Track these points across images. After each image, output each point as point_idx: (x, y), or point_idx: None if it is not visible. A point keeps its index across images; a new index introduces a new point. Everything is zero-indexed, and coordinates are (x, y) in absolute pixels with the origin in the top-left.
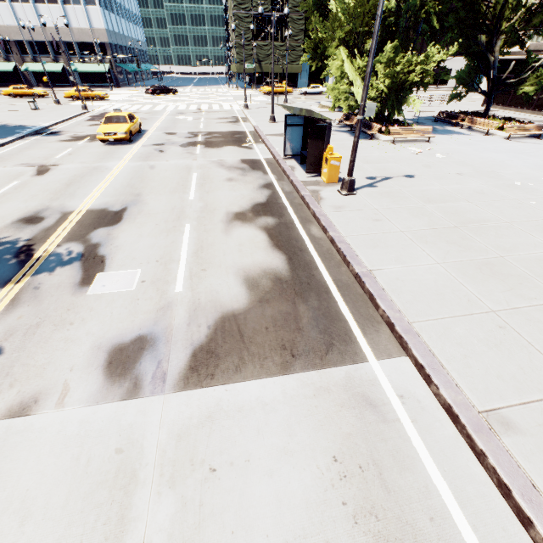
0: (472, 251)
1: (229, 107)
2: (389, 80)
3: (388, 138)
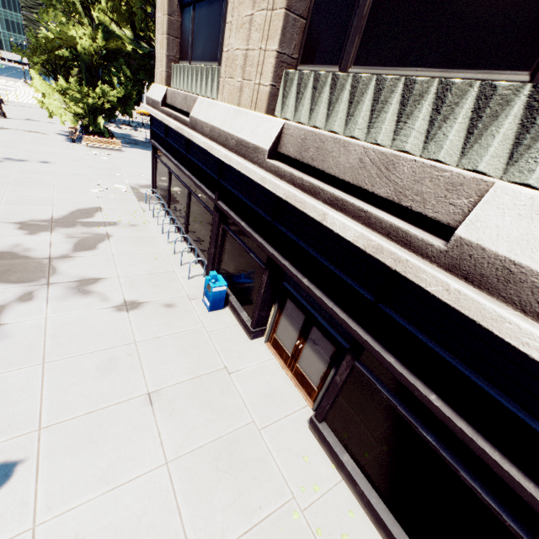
0: None
1: None
2: (79, 102)
3: (87, 144)
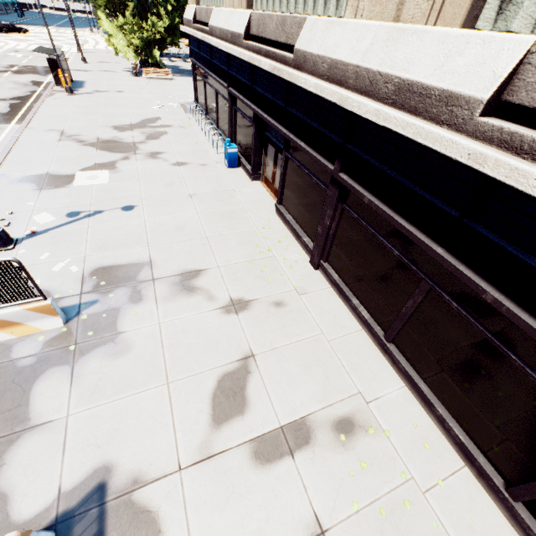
0: (92, 110)
1: (67, 49)
2: (136, 37)
3: (146, 76)
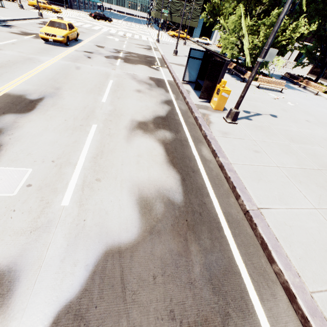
0: None
1: (146, 38)
2: (265, 40)
3: (254, 83)
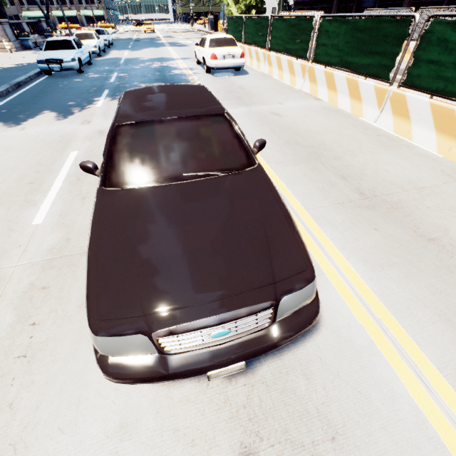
0: None
1: (183, 28)
2: (243, 5)
3: None
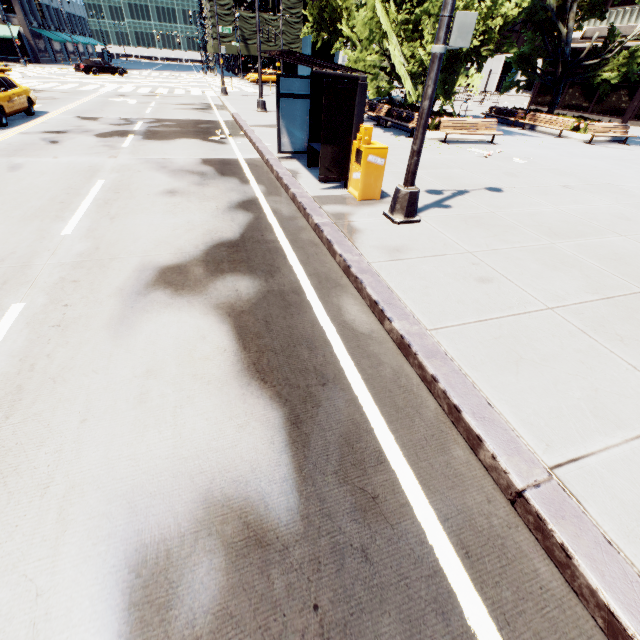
0: None
1: (200, 92)
2: None
3: (435, 135)
